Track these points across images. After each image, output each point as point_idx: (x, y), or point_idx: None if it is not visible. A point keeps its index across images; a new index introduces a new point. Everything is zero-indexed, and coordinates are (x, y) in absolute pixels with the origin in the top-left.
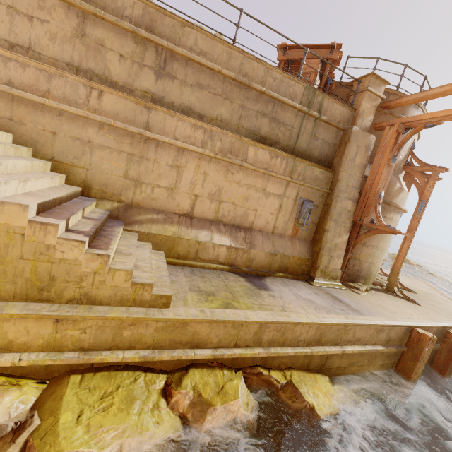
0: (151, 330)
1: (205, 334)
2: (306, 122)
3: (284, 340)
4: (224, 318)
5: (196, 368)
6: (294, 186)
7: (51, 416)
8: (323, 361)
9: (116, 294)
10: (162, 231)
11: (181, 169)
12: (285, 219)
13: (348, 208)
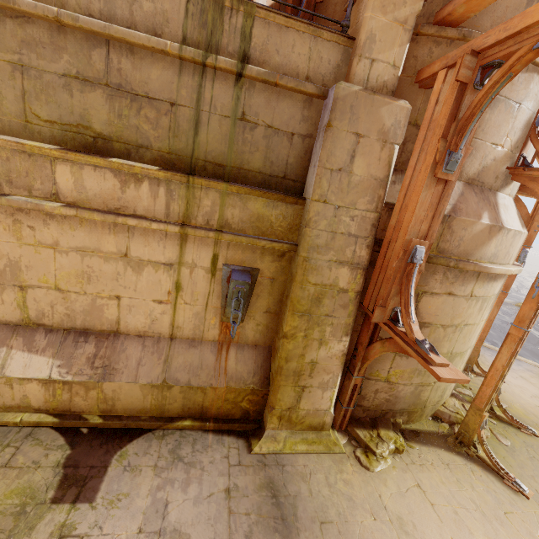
0: None
1: None
2: (211, 88)
3: None
4: None
5: None
6: (203, 242)
7: None
8: None
9: None
10: None
11: None
12: (197, 309)
13: (340, 284)
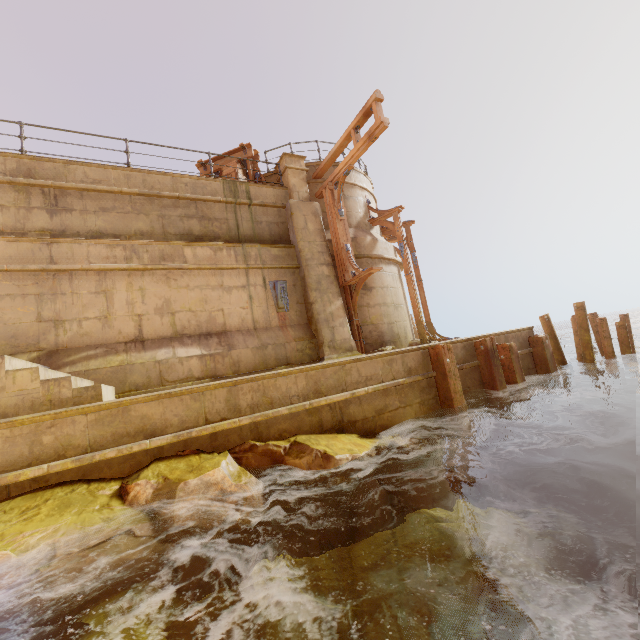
0: (81, 427)
1: (159, 416)
2: (240, 211)
3: (270, 401)
4: (176, 390)
5: (161, 461)
6: (257, 272)
7: None
8: (338, 416)
9: (24, 400)
10: (105, 363)
11: (110, 292)
12: (263, 309)
13: (326, 274)
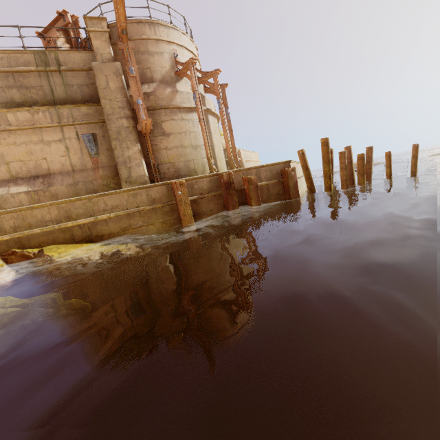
0: None
1: None
2: (52, 78)
3: (29, 224)
4: None
5: None
6: (70, 128)
7: None
8: (87, 232)
9: None
10: None
11: None
12: (79, 156)
13: (125, 125)
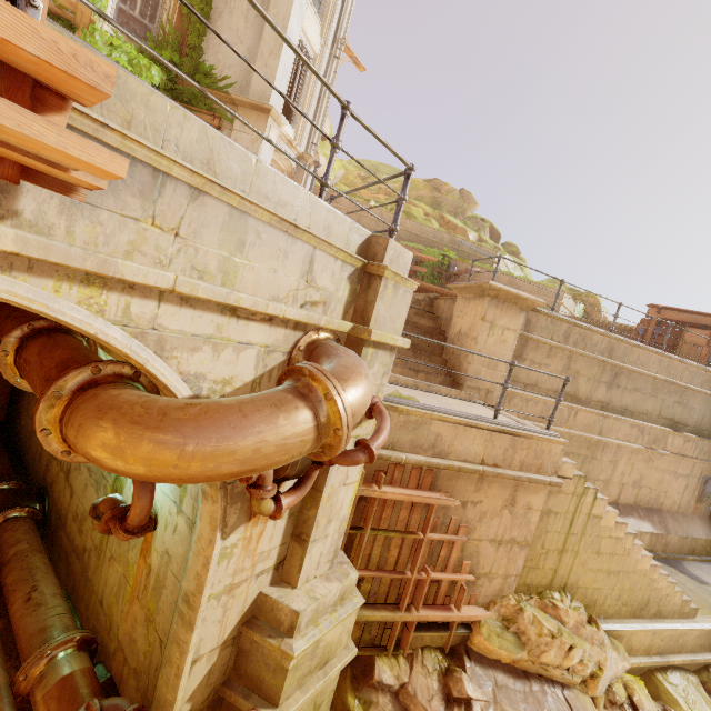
0: (692, 637)
1: None
2: (710, 403)
3: None
4: None
5: None
6: (700, 465)
7: (676, 705)
8: None
9: (672, 609)
10: None
11: (617, 462)
12: (688, 497)
13: None
